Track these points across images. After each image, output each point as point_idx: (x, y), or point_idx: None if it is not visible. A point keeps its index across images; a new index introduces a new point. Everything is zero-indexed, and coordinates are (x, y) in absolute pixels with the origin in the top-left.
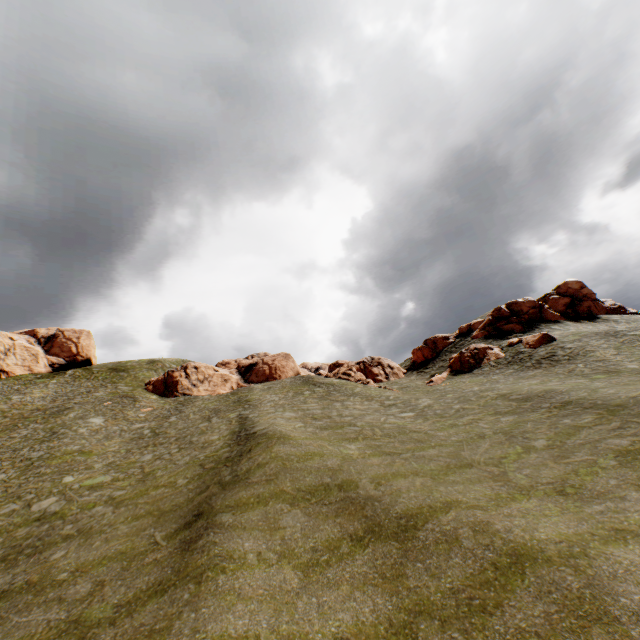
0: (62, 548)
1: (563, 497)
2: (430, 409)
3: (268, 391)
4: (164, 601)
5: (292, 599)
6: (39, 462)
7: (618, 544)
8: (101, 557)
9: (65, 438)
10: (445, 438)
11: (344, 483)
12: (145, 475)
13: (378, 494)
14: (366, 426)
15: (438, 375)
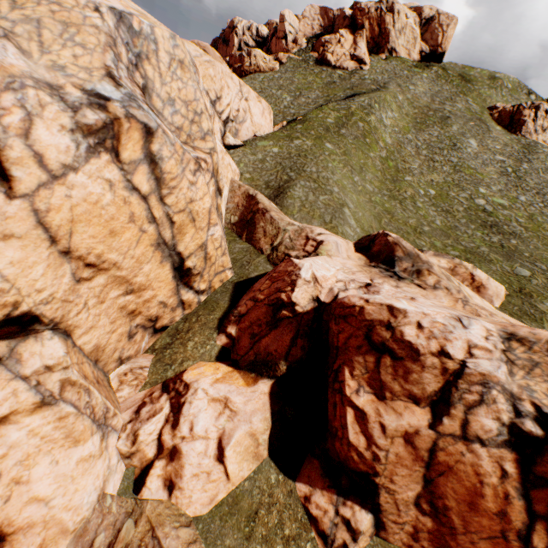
0: (512, 239)
1: None
2: None
3: None
4: None
5: None
6: (457, 167)
7: None
8: (539, 256)
9: (463, 153)
10: None
11: None
12: (529, 215)
13: None
14: None
15: None
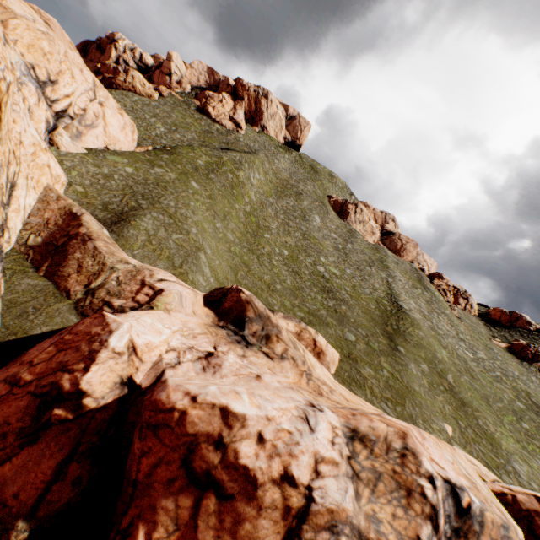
0: (343, 305)
1: (516, 443)
2: (482, 362)
3: (397, 267)
4: (393, 361)
5: (427, 390)
6: (306, 236)
7: (522, 461)
8: (360, 322)
9: (310, 225)
10: (484, 385)
11: (442, 370)
12: (353, 286)
13: (454, 385)
14: (449, 345)
15: (498, 342)
